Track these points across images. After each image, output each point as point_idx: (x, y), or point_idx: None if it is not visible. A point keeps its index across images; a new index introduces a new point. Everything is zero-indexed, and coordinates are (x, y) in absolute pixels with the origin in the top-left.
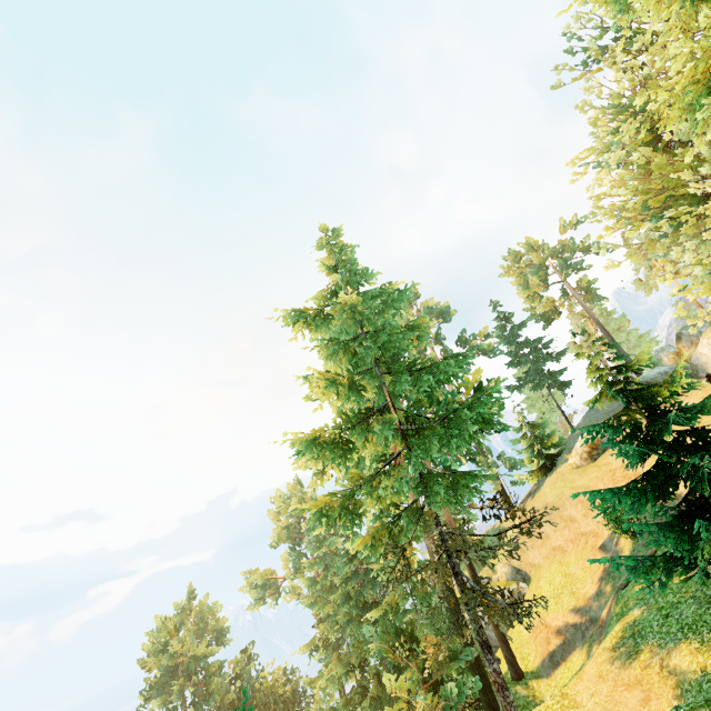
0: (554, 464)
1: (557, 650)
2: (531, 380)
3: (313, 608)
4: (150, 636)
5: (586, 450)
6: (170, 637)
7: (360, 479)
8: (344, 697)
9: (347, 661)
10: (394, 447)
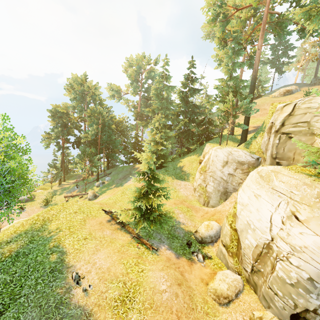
0: (258, 98)
1: (251, 130)
2: (272, 63)
3: (132, 111)
4: (72, 78)
5: (284, 91)
6: (83, 82)
7: (220, 40)
8: (154, 130)
9: (173, 112)
10: (266, 19)
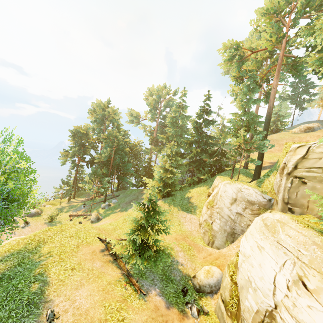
0: (277, 132)
1: (267, 166)
2: (292, 99)
3: (148, 136)
4: (96, 103)
5: (304, 128)
6: (105, 107)
7: (236, 78)
8: None
9: (186, 140)
10: (281, 62)
